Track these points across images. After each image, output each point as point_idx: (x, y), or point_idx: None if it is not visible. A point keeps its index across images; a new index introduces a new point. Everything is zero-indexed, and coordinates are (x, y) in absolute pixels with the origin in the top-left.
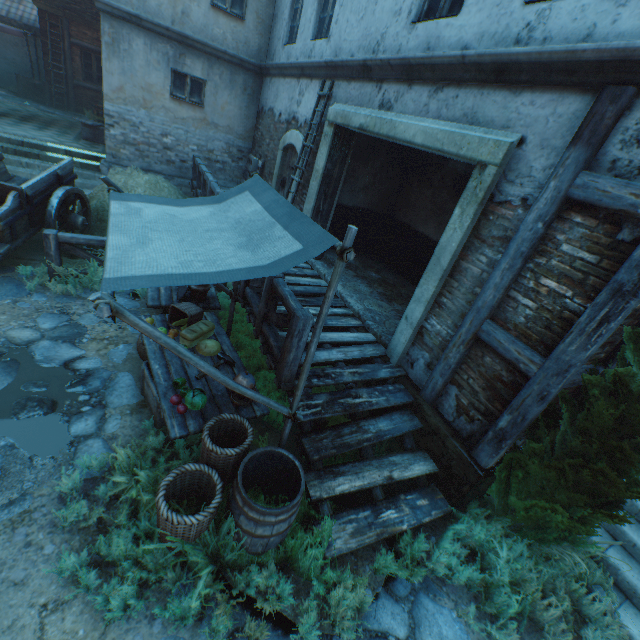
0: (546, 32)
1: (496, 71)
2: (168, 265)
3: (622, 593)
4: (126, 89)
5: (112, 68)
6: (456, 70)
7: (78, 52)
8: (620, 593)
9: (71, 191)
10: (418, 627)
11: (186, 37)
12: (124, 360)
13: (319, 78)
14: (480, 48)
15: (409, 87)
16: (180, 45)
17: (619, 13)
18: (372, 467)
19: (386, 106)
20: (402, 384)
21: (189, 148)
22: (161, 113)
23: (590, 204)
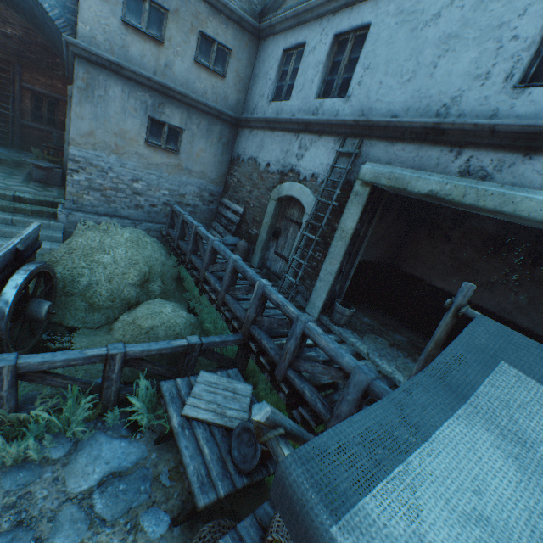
0: None
1: None
2: None
3: None
4: (97, 134)
5: (83, 112)
6: None
7: (29, 95)
8: None
9: (35, 271)
10: None
11: (168, 87)
12: None
13: (334, 135)
14: None
15: (526, 156)
16: (160, 95)
17: None
18: None
19: (476, 174)
20: None
21: (160, 192)
22: (133, 158)
23: None
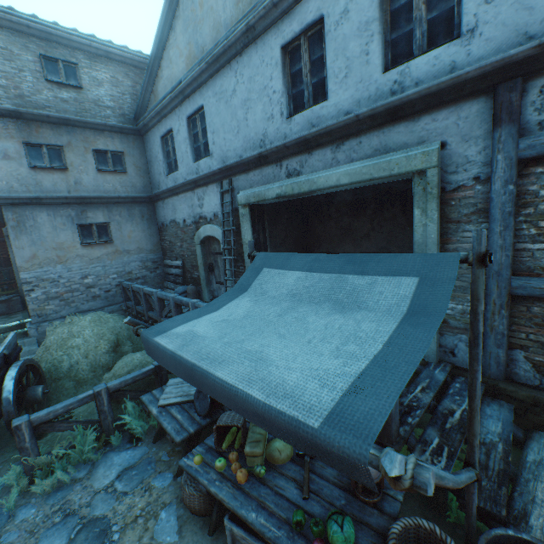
0: (414, 80)
1: (390, 114)
2: (334, 366)
3: None
4: (39, 255)
5: (22, 243)
6: (351, 127)
7: None
8: None
9: (23, 365)
10: None
11: (84, 198)
12: (177, 531)
13: (214, 182)
14: (361, 109)
15: (309, 154)
16: (79, 205)
17: (468, 49)
18: (532, 482)
19: (294, 174)
20: (459, 376)
21: (110, 278)
22: (76, 261)
23: None
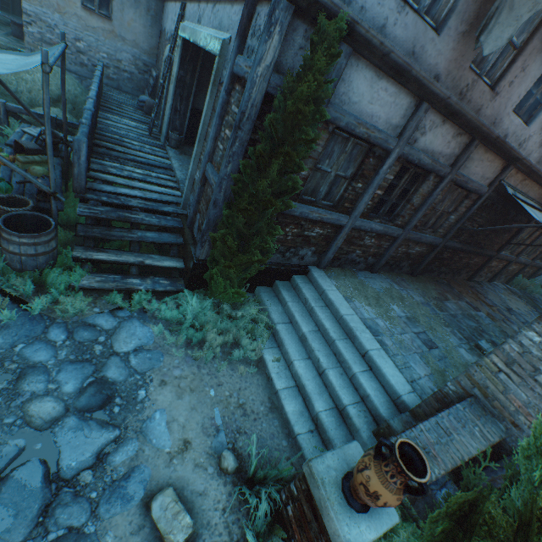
0: None
1: None
2: None
3: (278, 345)
4: None
5: None
6: None
7: None
8: (276, 345)
9: None
10: (121, 328)
11: None
12: None
13: (182, 1)
14: None
15: (207, 5)
16: None
17: None
18: (132, 255)
19: (200, 21)
20: (181, 219)
21: (100, 55)
22: (74, 20)
23: (238, 76)
